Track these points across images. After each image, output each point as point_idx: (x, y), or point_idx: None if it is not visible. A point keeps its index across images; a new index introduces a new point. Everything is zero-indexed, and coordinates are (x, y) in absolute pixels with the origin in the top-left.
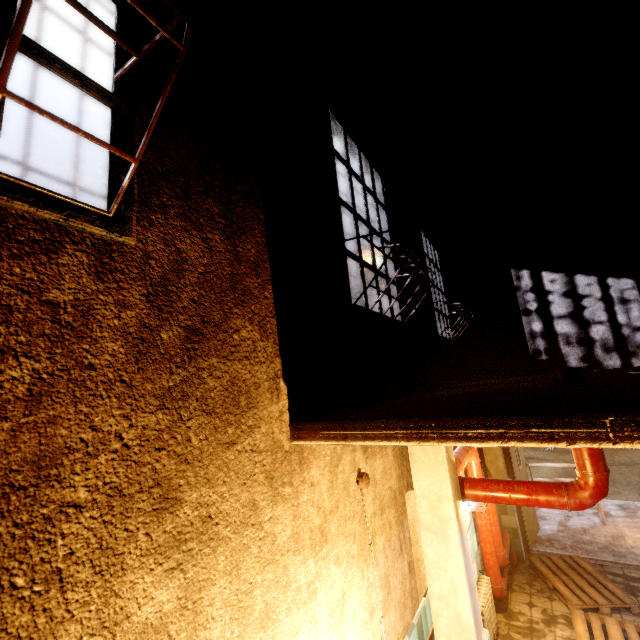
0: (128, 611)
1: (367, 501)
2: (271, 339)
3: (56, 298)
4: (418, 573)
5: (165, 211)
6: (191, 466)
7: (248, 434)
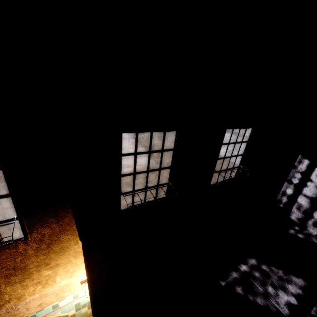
0: (43, 274)
1: None
2: (75, 235)
3: (20, 251)
4: None
5: (37, 228)
6: (52, 260)
7: (67, 252)
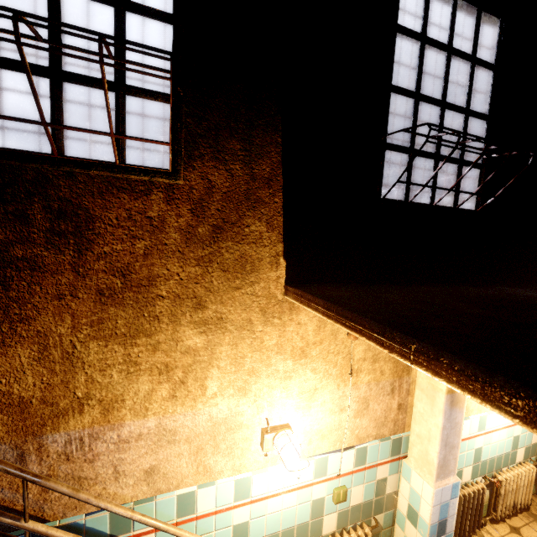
0: (182, 339)
1: (357, 349)
2: (276, 231)
3: (151, 215)
4: (411, 415)
5: (202, 158)
6: (213, 294)
7: (250, 285)
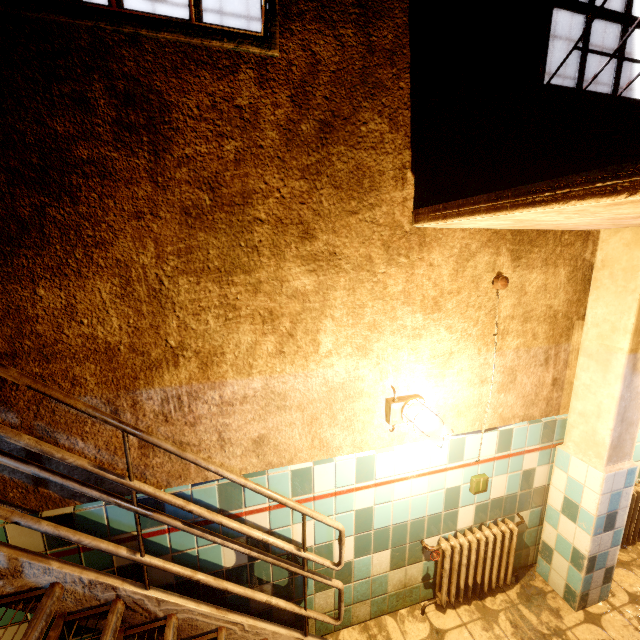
0: (288, 279)
1: (504, 303)
2: (402, 132)
3: (240, 104)
4: (568, 393)
5: (302, 18)
6: (323, 219)
7: (369, 210)
